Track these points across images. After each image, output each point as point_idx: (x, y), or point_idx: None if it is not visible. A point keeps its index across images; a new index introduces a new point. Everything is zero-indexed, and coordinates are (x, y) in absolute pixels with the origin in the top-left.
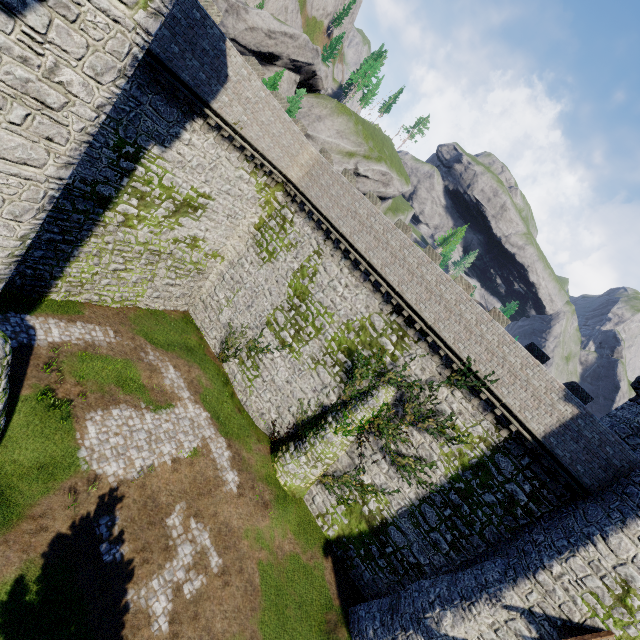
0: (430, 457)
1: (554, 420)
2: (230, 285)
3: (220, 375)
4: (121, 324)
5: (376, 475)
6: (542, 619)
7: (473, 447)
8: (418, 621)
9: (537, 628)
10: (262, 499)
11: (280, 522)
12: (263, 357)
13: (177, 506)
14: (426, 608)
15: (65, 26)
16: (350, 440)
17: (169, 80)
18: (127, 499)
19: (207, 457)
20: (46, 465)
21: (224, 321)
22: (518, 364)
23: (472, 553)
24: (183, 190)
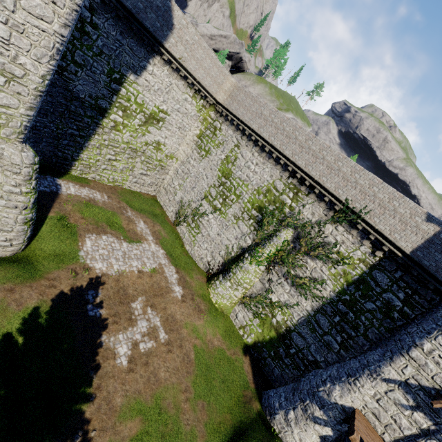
0: (321, 278)
1: (419, 238)
2: (181, 176)
3: (174, 233)
4: (112, 193)
5: (281, 294)
6: (417, 389)
7: (354, 267)
8: (313, 394)
9: (413, 397)
10: (198, 307)
11: (211, 325)
12: (202, 220)
13: (139, 298)
14: (319, 384)
15: None
16: (261, 270)
17: (138, 27)
18: (107, 285)
19: (161, 274)
20: (59, 255)
21: (178, 199)
22: (386, 199)
23: (358, 351)
24: (150, 107)
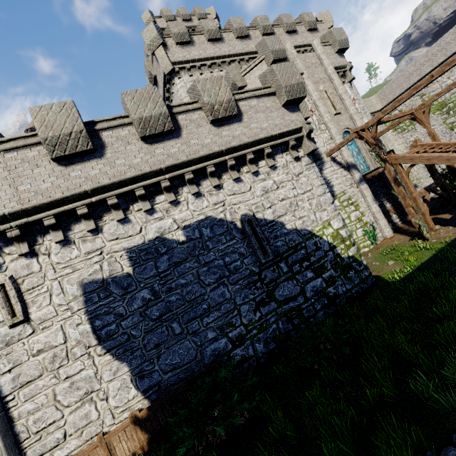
0: None
1: None
2: None
3: None
4: None
5: None
6: None
7: None
8: None
9: None
10: None
11: None
12: None
13: None
14: None
15: None
16: None
17: None
18: None
19: None
20: None
21: None
22: None
23: None
24: None
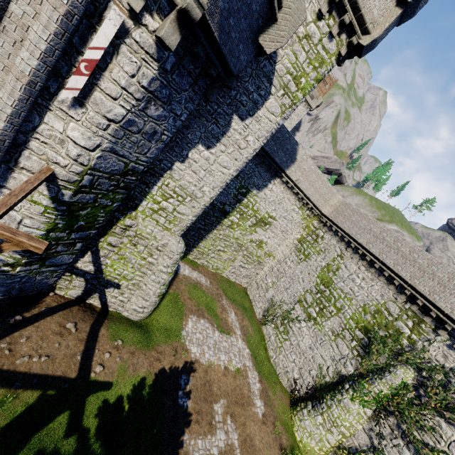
0: None
1: None
2: (276, 274)
3: (260, 332)
4: (213, 279)
5: None
6: None
7: None
8: None
9: None
10: (280, 439)
11: None
12: (292, 325)
13: (221, 400)
14: None
15: (255, 123)
16: (367, 414)
17: (269, 161)
18: (197, 373)
19: (245, 378)
20: (168, 329)
21: (268, 297)
22: None
23: None
24: (262, 213)
